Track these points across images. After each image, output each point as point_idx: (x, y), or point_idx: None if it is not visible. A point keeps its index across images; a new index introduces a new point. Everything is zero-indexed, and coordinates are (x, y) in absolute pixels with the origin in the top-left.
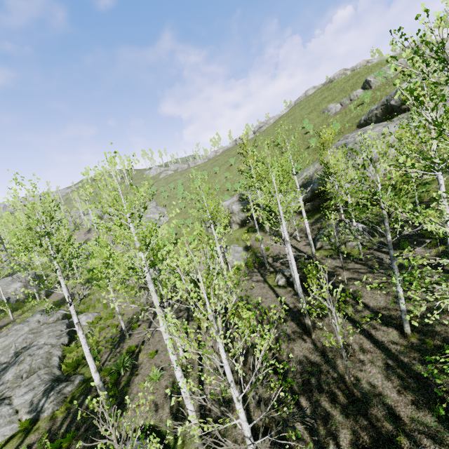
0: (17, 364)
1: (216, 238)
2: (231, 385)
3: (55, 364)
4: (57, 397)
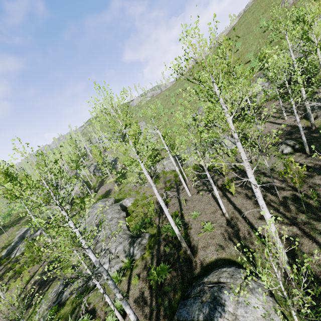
0: (102, 230)
1: None
2: None
3: (125, 228)
4: (140, 246)
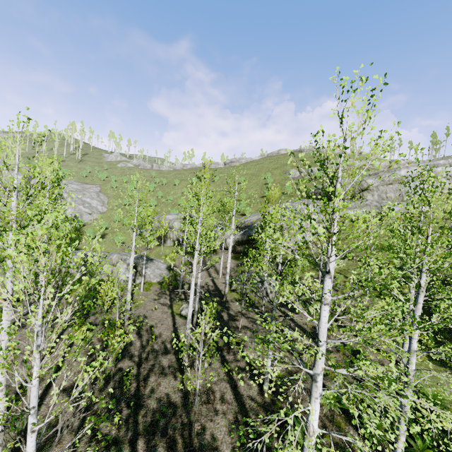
0: None
1: (133, 247)
2: (30, 411)
3: None
4: None
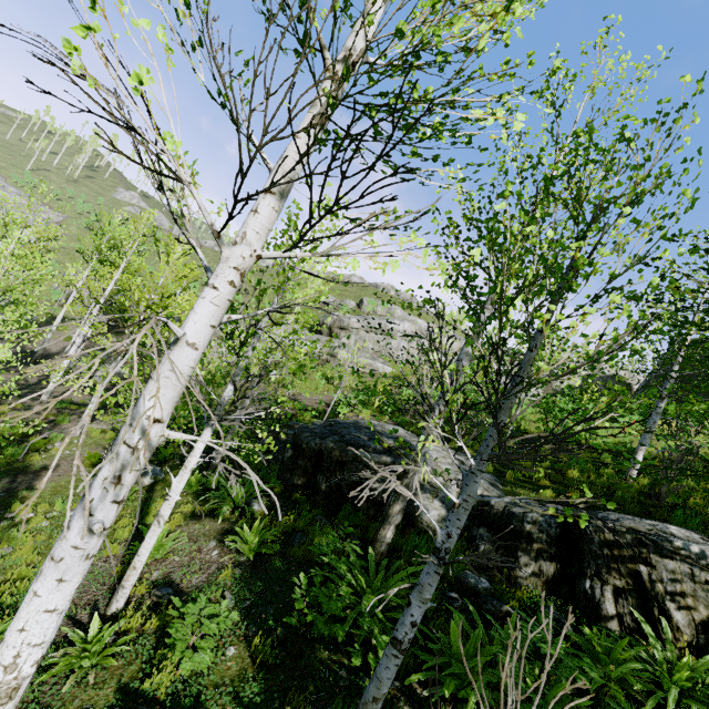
0: None
1: None
2: None
3: None
4: None
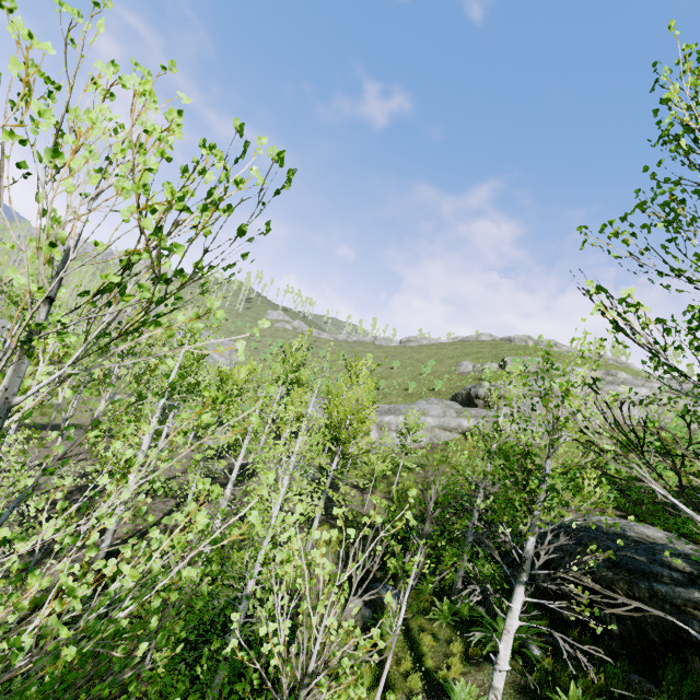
0: None
1: None
2: None
3: None
4: None
